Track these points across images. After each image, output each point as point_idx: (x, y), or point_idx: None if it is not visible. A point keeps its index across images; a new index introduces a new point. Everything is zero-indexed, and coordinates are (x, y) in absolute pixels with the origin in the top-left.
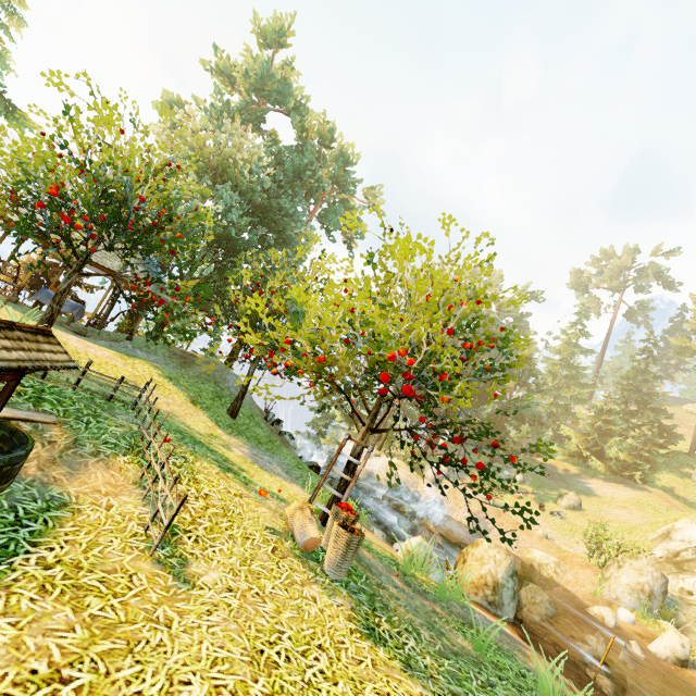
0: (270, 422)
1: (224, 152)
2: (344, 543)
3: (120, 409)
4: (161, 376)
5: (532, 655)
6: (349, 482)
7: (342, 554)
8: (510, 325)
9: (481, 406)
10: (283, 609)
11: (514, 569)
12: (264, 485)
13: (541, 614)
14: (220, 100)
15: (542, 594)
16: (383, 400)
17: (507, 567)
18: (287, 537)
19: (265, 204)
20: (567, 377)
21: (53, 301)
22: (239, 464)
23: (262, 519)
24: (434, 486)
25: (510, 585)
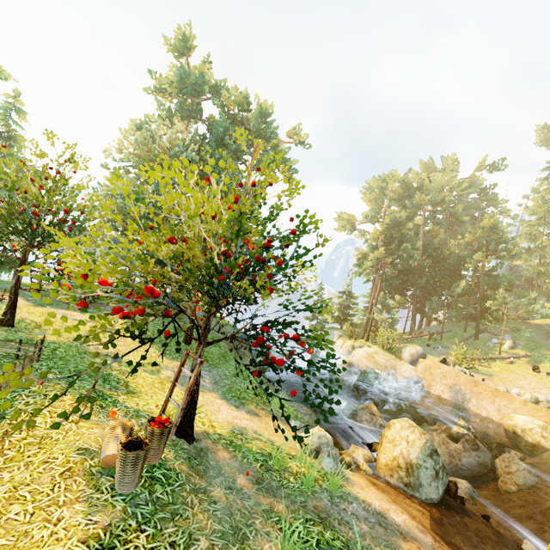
0: (229, 340)
1: (153, 147)
2: (119, 460)
3: (21, 364)
4: (124, 325)
5: (410, 549)
6: (194, 392)
7: (120, 470)
8: (476, 201)
9: (454, 284)
10: (1, 537)
11: (433, 447)
12: (140, 404)
13: (517, 484)
14: (163, 110)
15: (517, 462)
16: (210, 315)
17: (422, 446)
18: (97, 455)
19: (201, 174)
20: (549, 234)
21: (10, 293)
22: (139, 387)
23: (83, 441)
24: (411, 366)
25: (429, 465)
